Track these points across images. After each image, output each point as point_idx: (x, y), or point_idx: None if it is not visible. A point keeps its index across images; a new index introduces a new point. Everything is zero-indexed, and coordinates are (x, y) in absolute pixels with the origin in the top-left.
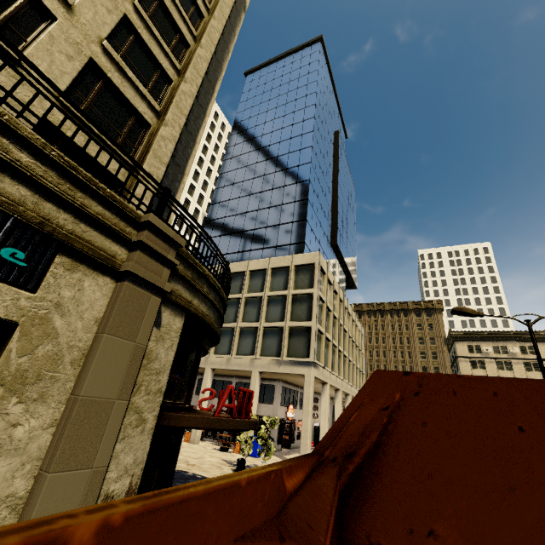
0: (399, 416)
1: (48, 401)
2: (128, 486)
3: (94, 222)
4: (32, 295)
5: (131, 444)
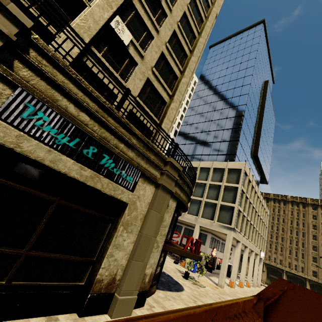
0: (285, 294)
1: (133, 233)
2: (151, 272)
3: (151, 163)
4: (132, 193)
5: (153, 255)
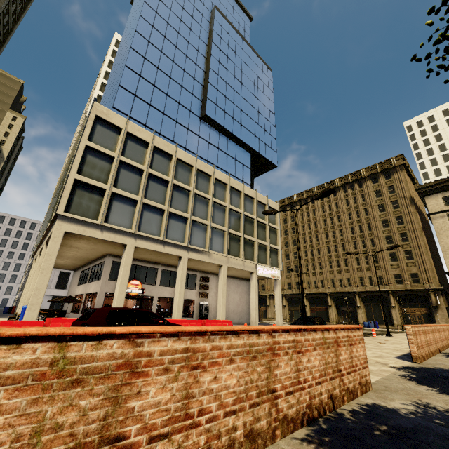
0: None
1: None
2: None
3: None
4: None
5: None
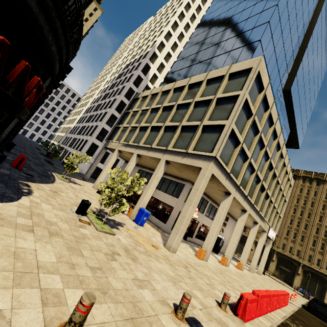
0: None
1: None
2: None
3: None
4: None
5: None
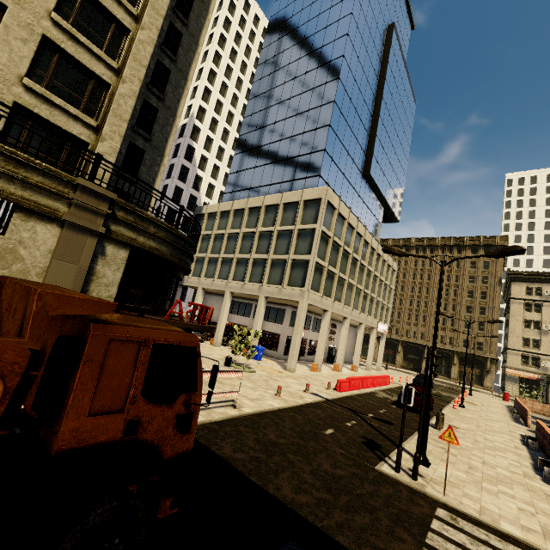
0: None
1: None
2: None
3: (38, 188)
4: (3, 236)
5: None
